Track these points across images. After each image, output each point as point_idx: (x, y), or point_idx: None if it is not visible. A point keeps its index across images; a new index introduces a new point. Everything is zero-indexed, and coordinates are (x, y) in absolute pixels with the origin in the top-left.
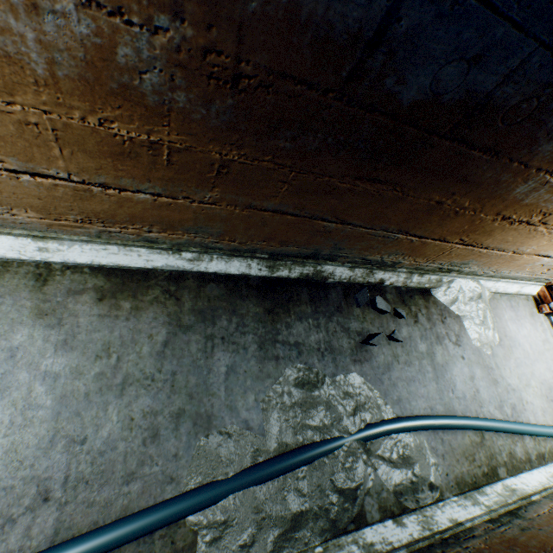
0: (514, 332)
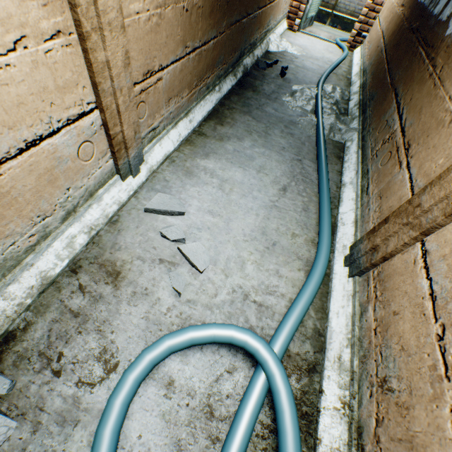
0: (300, 43)
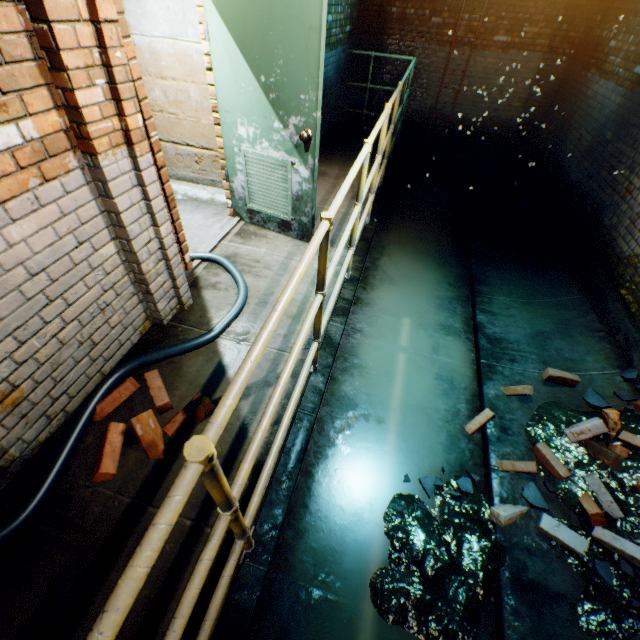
0: None
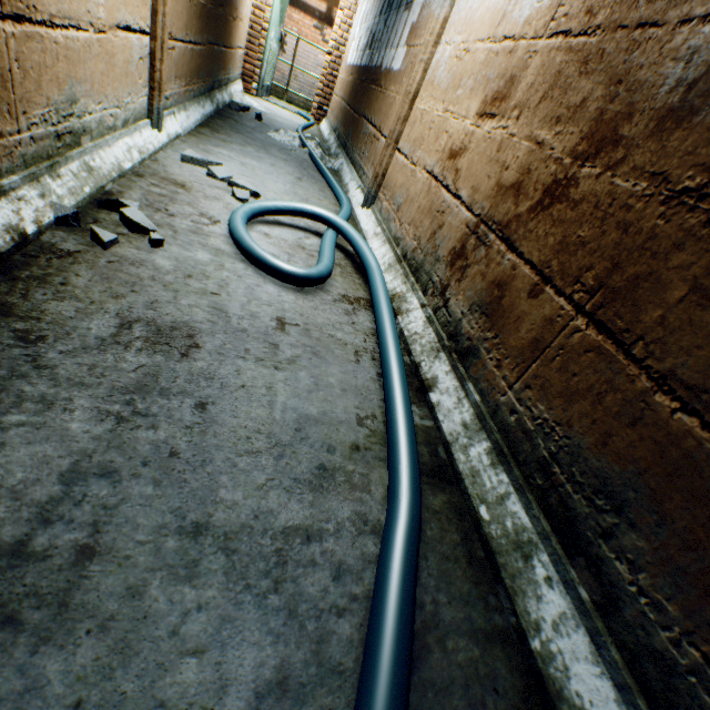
0: (264, 106)
